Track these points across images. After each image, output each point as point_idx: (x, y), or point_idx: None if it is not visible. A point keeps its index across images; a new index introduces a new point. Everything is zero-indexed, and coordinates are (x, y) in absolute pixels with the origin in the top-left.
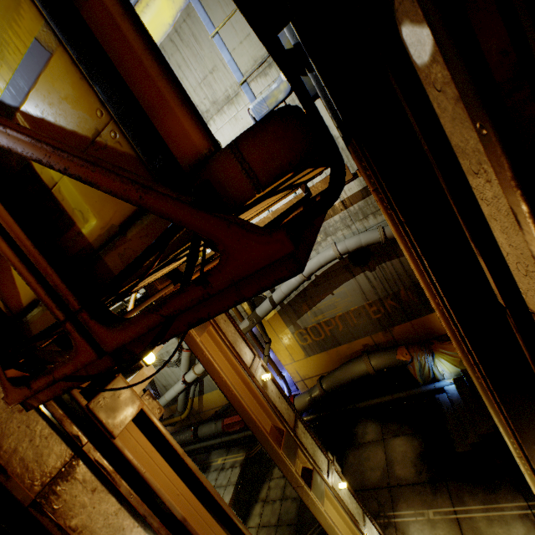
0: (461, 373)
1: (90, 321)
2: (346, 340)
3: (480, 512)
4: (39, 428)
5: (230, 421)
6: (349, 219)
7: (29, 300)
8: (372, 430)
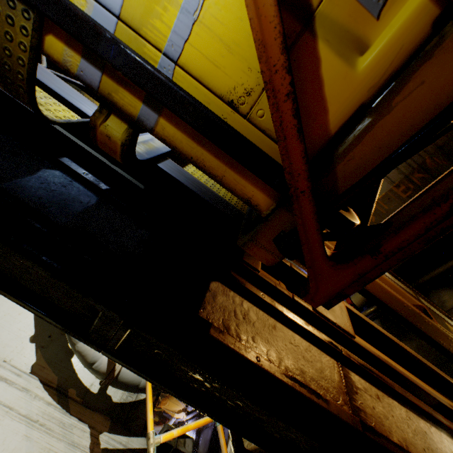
0: None
1: None
2: None
3: None
4: (298, 343)
5: None
6: None
7: (346, 115)
8: (449, 297)
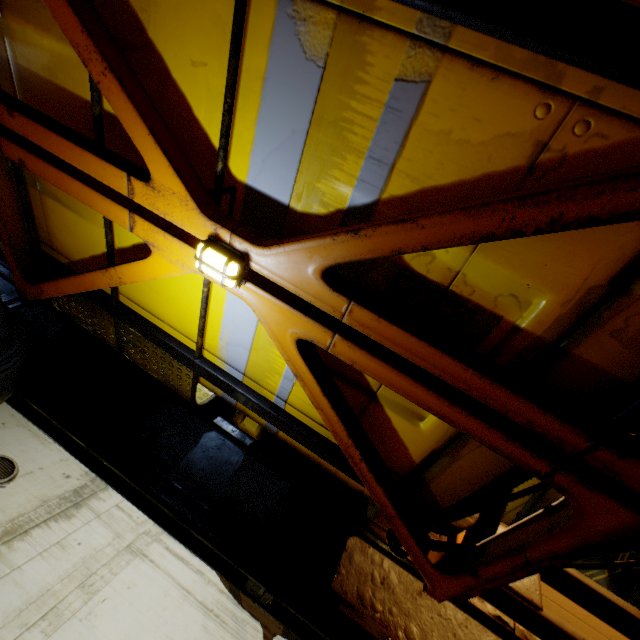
0: None
1: (617, 462)
2: None
3: None
4: (450, 614)
5: None
6: None
7: (423, 453)
8: None
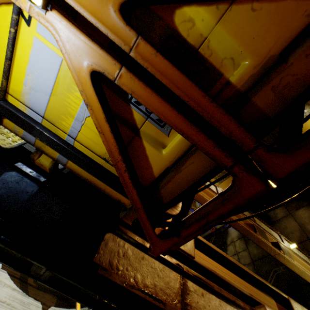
0: None
1: (265, 155)
2: None
3: None
4: (156, 266)
5: None
6: None
7: (161, 170)
8: (280, 211)
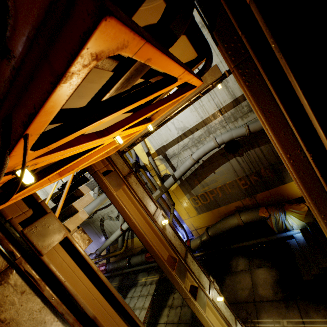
0: (306, 225)
1: None
2: (224, 203)
3: (322, 324)
4: None
5: (150, 255)
6: (224, 122)
7: None
8: (242, 263)
